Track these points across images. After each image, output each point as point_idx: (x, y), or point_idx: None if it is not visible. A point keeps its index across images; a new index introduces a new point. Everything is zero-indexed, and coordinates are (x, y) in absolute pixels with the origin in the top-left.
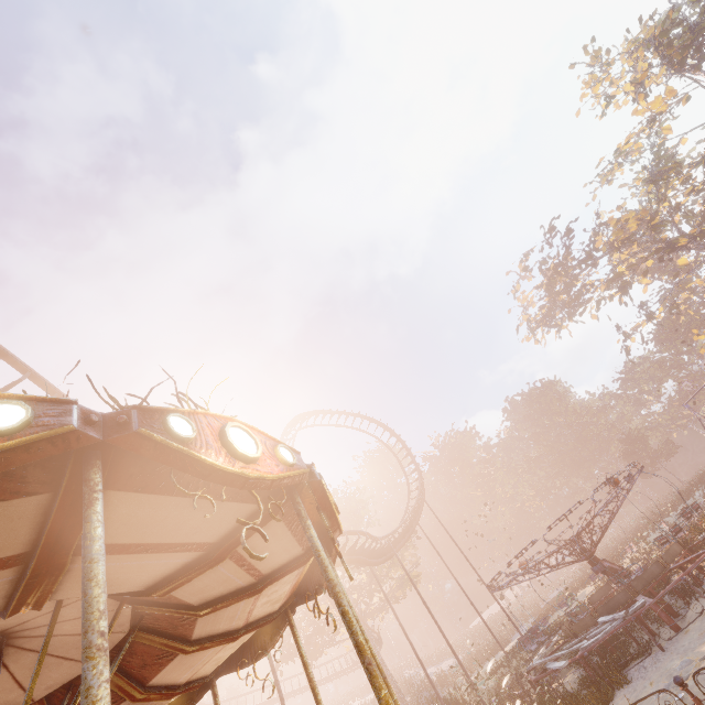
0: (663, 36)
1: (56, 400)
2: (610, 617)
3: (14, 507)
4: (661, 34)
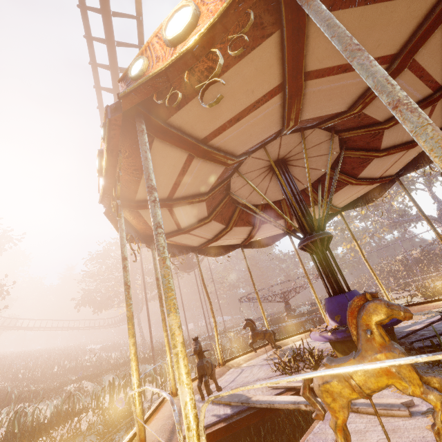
0: None
1: None
2: (298, 318)
3: None
4: None
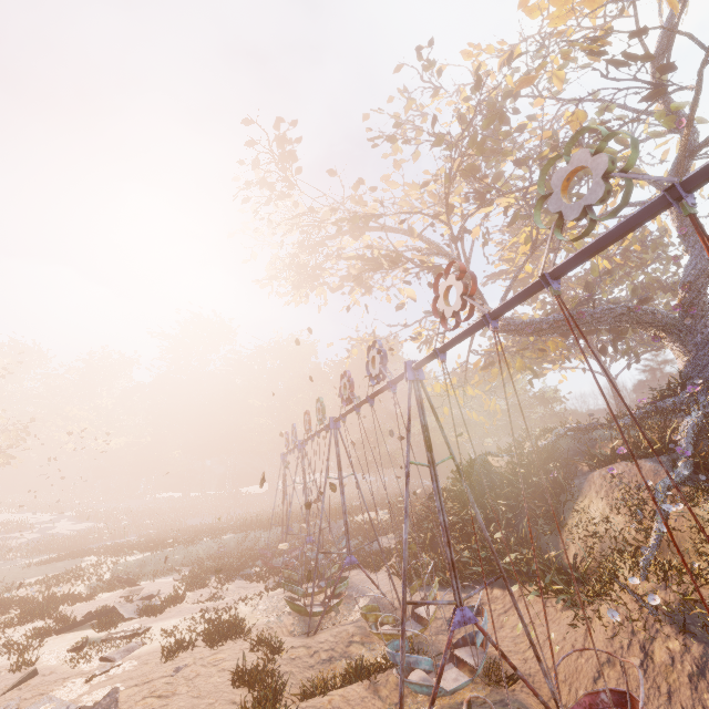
0: None
1: None
2: None
3: None
4: None
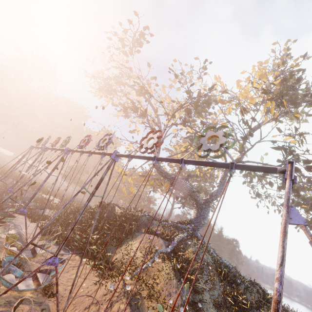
0: (290, 75)
1: None
2: None
3: None
4: (292, 72)
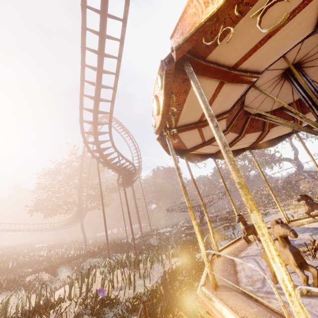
0: None
1: None
2: (214, 223)
3: None
4: None
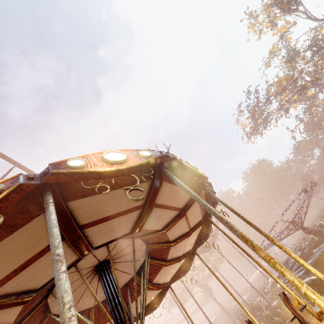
0: (278, 0)
1: (151, 150)
2: (318, 248)
3: (144, 185)
4: None
